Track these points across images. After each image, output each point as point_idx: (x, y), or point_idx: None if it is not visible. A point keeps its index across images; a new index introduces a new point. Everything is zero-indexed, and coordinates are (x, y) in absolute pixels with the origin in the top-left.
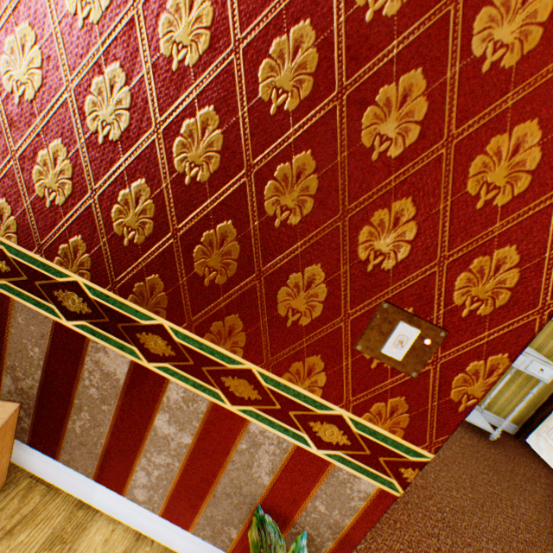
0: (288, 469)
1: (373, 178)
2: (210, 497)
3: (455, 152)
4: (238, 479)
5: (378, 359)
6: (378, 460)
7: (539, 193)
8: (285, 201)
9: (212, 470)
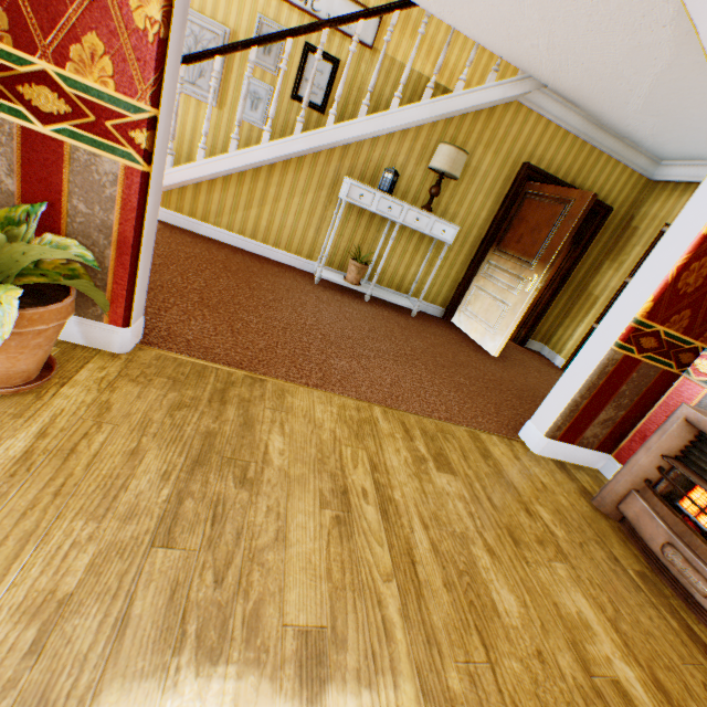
0: (27, 164)
1: None
2: None
3: None
4: None
5: None
6: (108, 129)
7: None
8: None
9: None
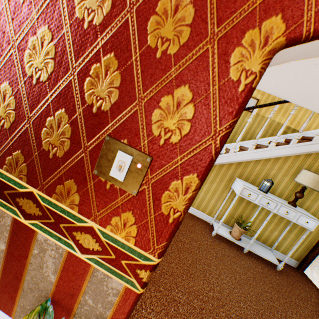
0: (65, 270)
1: (88, 41)
2: (21, 291)
3: (137, 15)
4: (36, 278)
5: (110, 181)
6: (121, 263)
7: (198, 41)
8: (38, 65)
9: (20, 270)
